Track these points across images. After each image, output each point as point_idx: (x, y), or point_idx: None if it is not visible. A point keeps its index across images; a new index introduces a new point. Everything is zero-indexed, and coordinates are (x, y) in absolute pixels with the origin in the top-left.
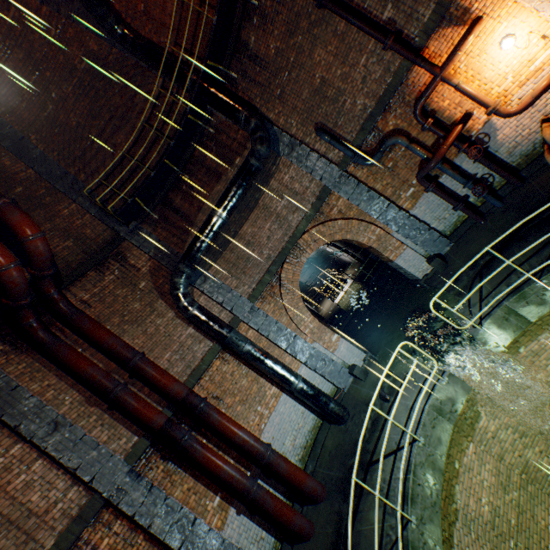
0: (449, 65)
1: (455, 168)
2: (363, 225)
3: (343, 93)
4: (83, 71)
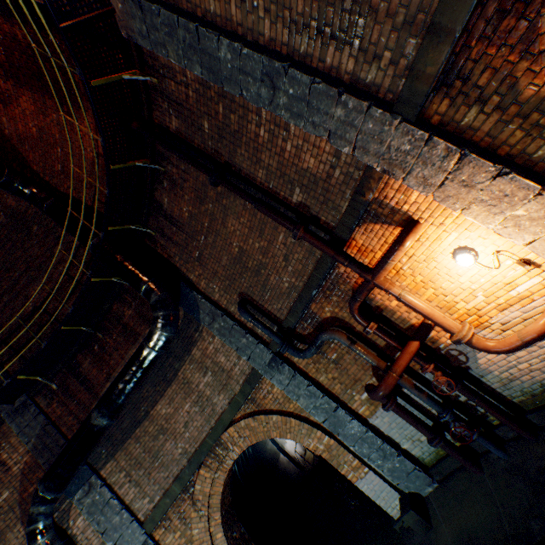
0: (381, 272)
1: (424, 380)
2: (306, 427)
3: (265, 266)
4: (1, 225)
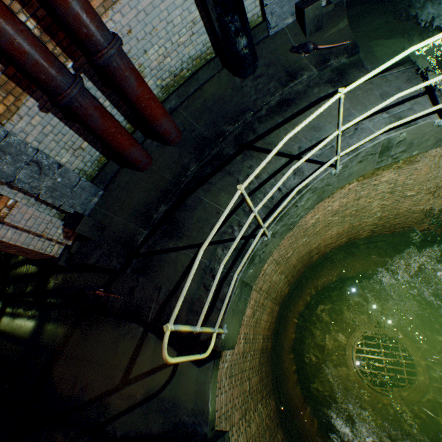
0: None
1: None
2: None
3: None
4: None
